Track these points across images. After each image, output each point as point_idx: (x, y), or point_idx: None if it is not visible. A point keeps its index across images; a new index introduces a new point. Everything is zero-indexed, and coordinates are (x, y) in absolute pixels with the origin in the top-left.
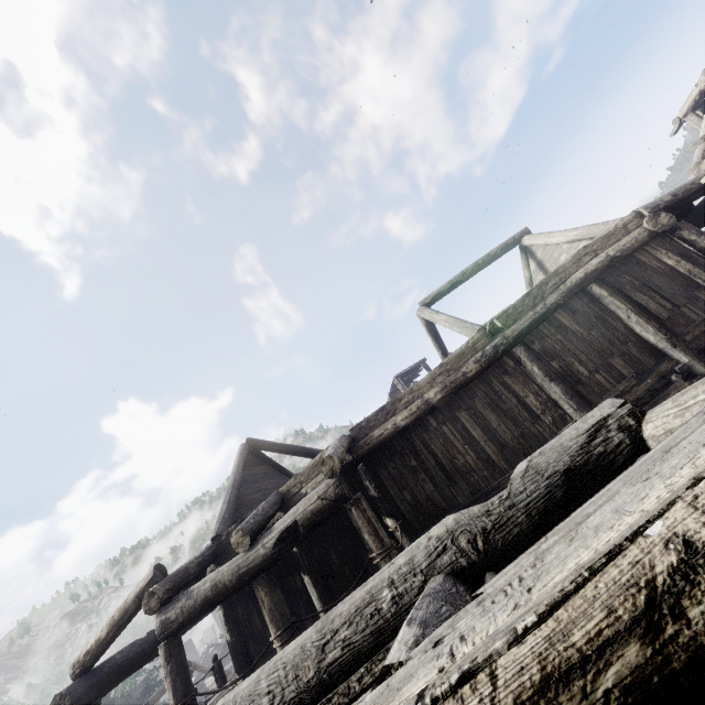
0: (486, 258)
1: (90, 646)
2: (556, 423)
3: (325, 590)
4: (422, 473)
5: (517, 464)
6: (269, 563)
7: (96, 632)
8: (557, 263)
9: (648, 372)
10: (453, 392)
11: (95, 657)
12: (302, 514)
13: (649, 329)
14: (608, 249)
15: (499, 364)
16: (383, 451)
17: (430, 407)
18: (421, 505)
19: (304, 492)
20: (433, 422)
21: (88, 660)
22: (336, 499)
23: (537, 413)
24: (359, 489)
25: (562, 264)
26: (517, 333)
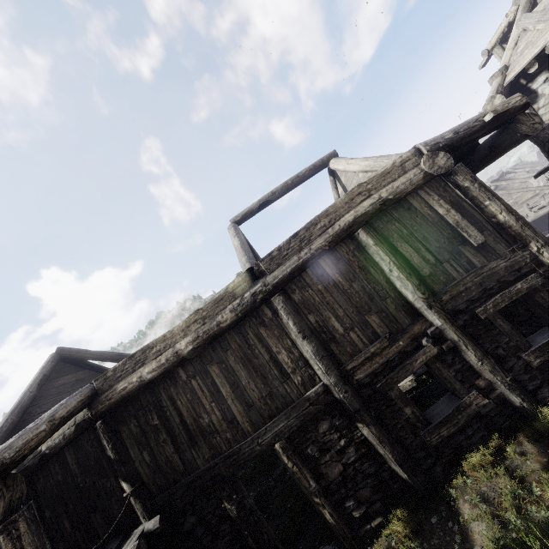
0: (295, 178)
1: None
2: (305, 384)
3: None
4: (163, 433)
5: (261, 426)
6: None
7: None
8: None
9: (401, 333)
10: (205, 343)
11: None
12: None
13: (408, 286)
14: (382, 190)
15: (257, 313)
16: (128, 405)
17: (179, 359)
18: (159, 467)
19: (39, 450)
20: (183, 375)
21: None
22: None
23: (287, 372)
24: (98, 448)
25: (334, 203)
26: (277, 280)
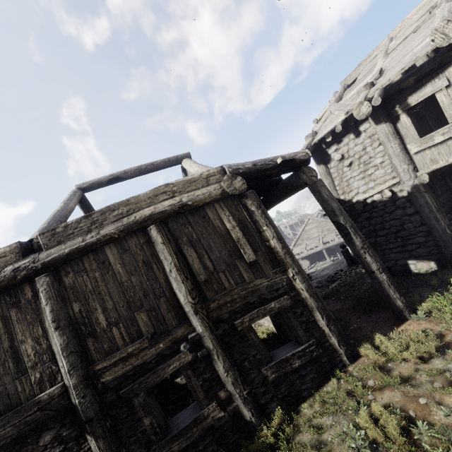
0: (149, 165)
1: None
2: (42, 383)
3: None
4: None
5: None
6: None
7: None
8: None
9: (165, 335)
10: None
11: None
12: None
13: (182, 289)
14: (185, 194)
15: (15, 291)
16: None
17: None
18: None
19: None
20: None
21: None
22: None
23: (25, 366)
24: None
25: (137, 195)
26: (50, 259)
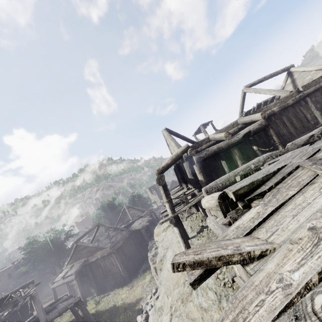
0: (275, 73)
1: (164, 165)
2: (315, 124)
3: (230, 166)
4: None
5: (300, 135)
6: (239, 143)
7: (165, 162)
8: (303, 80)
9: None
10: (282, 109)
11: (165, 169)
12: (252, 129)
13: None
14: None
15: (299, 102)
16: None
17: (274, 113)
18: (266, 143)
19: None
20: (273, 118)
21: (163, 169)
22: (265, 125)
23: (309, 120)
24: None
25: None
26: (308, 93)
